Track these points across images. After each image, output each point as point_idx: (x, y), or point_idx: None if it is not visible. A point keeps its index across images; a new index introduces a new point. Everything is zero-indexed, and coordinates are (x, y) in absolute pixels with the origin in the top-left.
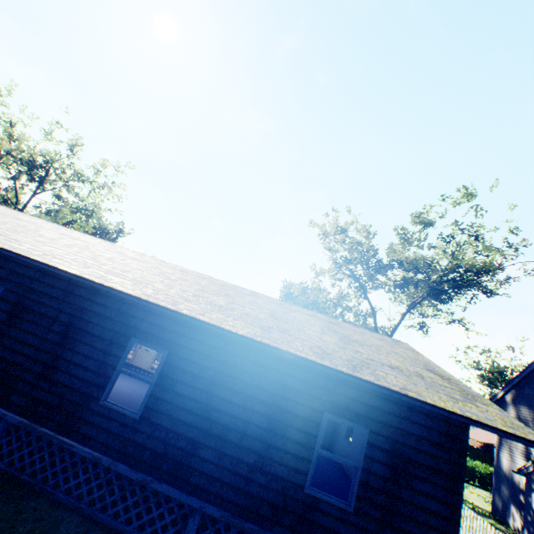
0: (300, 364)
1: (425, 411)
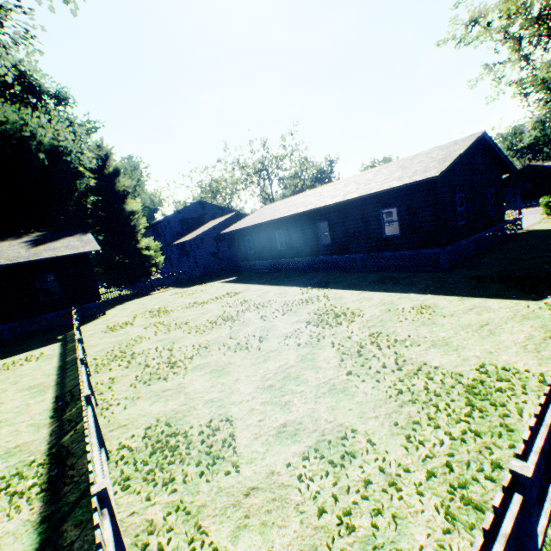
0: (365, 199)
1: (416, 187)
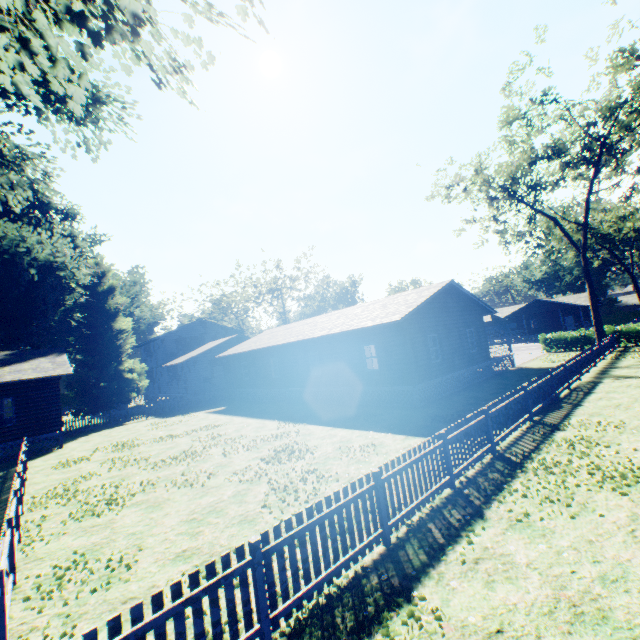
0: (349, 333)
1: (389, 326)
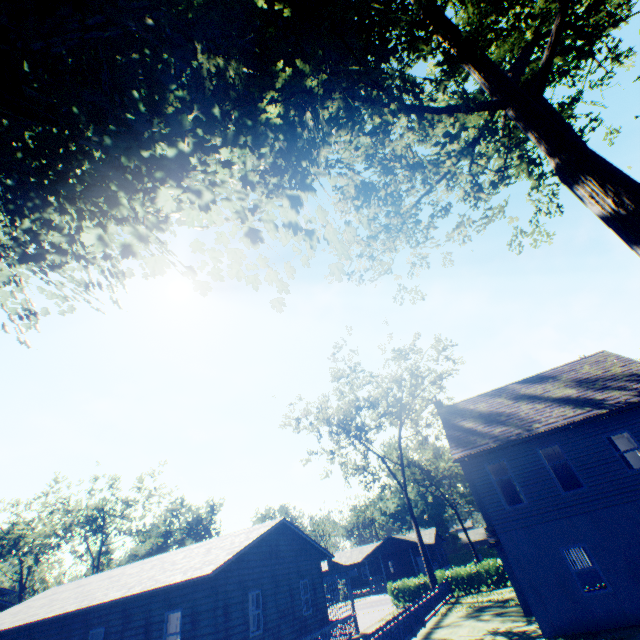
0: (155, 593)
1: (203, 581)
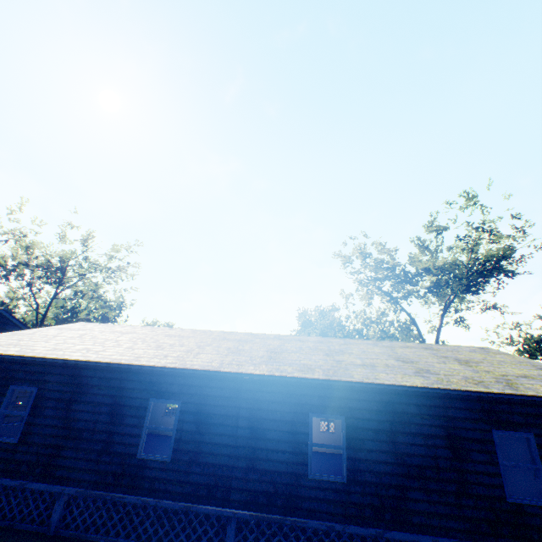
0: (454, 395)
1: None
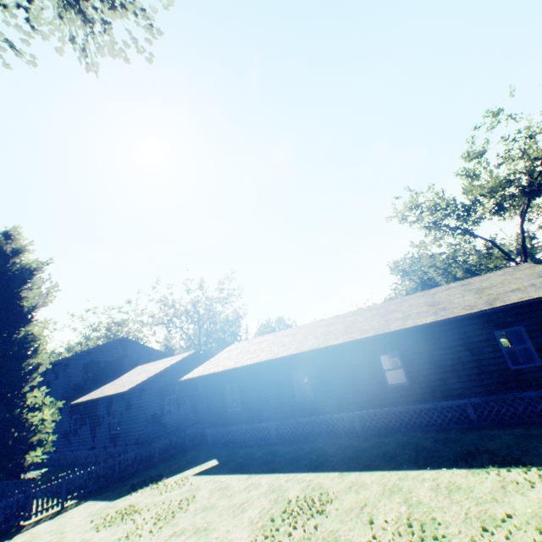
0: (463, 318)
1: None
